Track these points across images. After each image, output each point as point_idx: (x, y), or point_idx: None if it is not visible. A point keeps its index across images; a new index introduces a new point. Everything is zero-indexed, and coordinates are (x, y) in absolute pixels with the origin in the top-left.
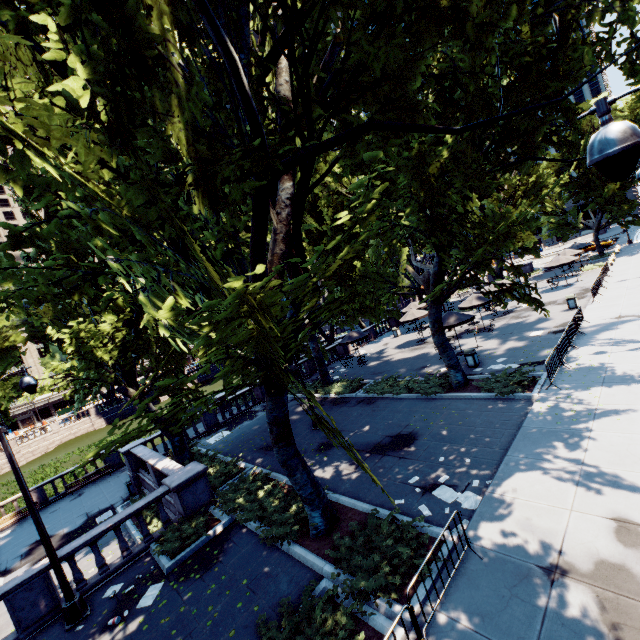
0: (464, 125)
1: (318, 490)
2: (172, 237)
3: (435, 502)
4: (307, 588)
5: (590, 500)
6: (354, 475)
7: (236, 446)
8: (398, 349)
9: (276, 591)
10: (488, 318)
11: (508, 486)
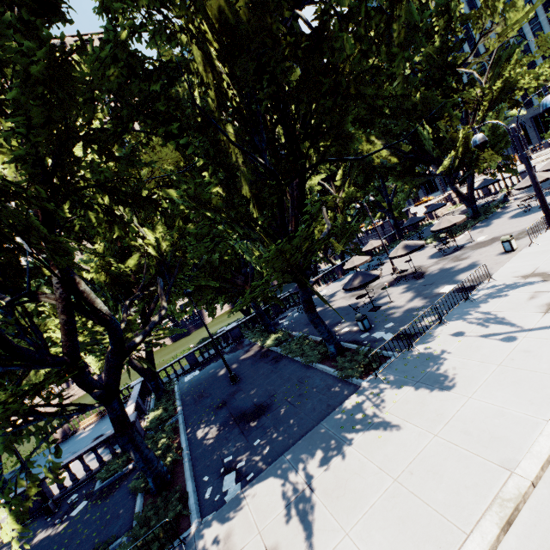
0: (7, 301)
1: (150, 464)
2: None
3: (218, 487)
4: (108, 540)
5: (277, 527)
6: (210, 441)
7: (191, 389)
8: (344, 293)
9: (111, 531)
10: (435, 257)
11: (255, 490)
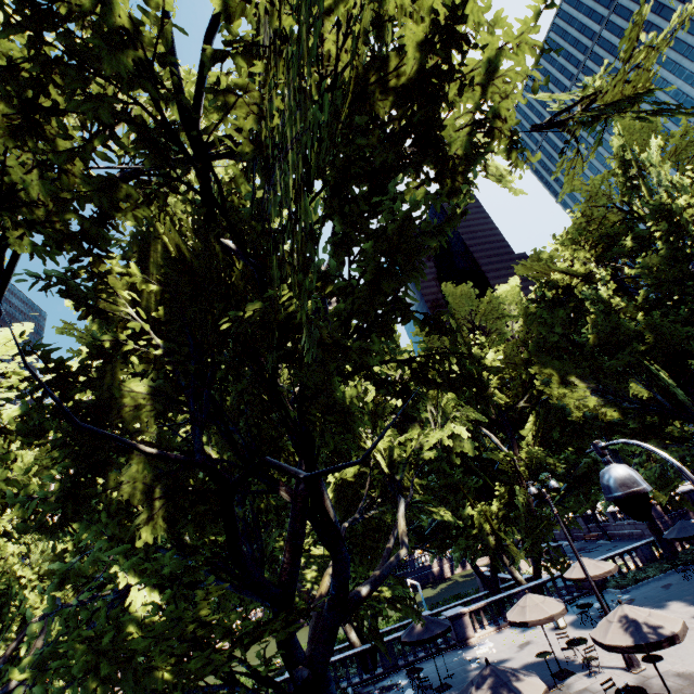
0: None
1: None
2: None
3: None
4: None
5: None
6: None
7: None
8: None
9: None
10: None
11: None
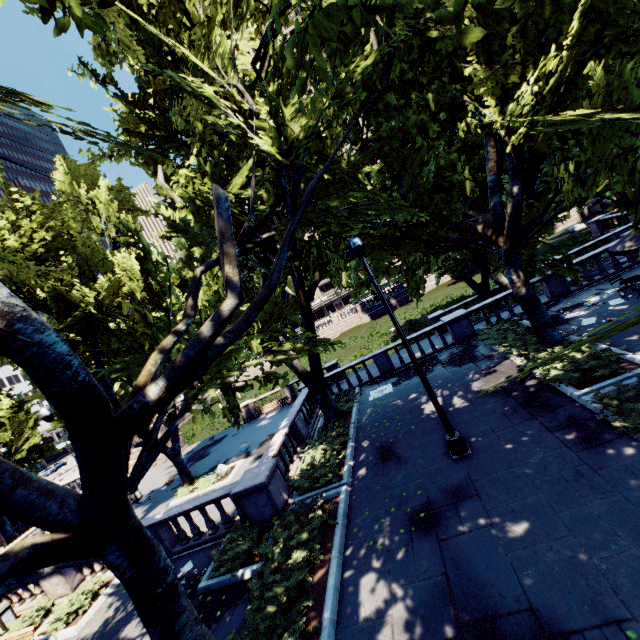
0: None
1: None
2: None
3: None
4: None
5: None
6: None
7: (373, 422)
8: None
9: None
10: None
11: None
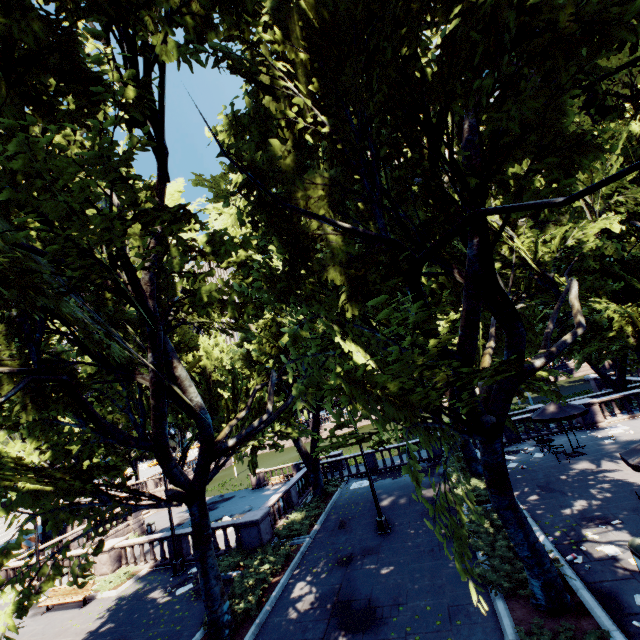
0: None
1: (210, 602)
2: (72, 413)
3: None
4: None
5: None
6: (293, 614)
7: (345, 504)
8: None
9: None
10: None
11: None
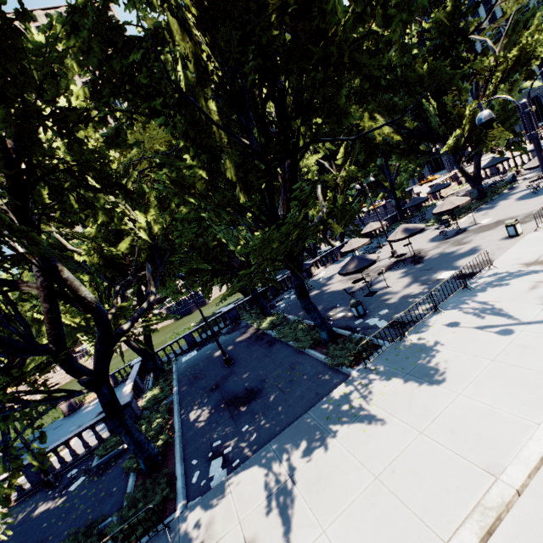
0: None
1: (140, 447)
2: None
3: (205, 471)
4: (99, 519)
5: (257, 518)
6: (201, 424)
7: (187, 369)
8: (342, 276)
9: (104, 509)
10: (436, 240)
11: (239, 478)
